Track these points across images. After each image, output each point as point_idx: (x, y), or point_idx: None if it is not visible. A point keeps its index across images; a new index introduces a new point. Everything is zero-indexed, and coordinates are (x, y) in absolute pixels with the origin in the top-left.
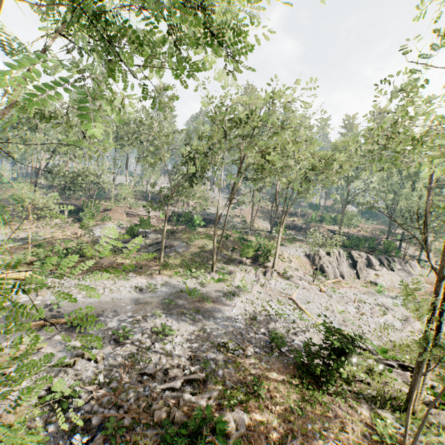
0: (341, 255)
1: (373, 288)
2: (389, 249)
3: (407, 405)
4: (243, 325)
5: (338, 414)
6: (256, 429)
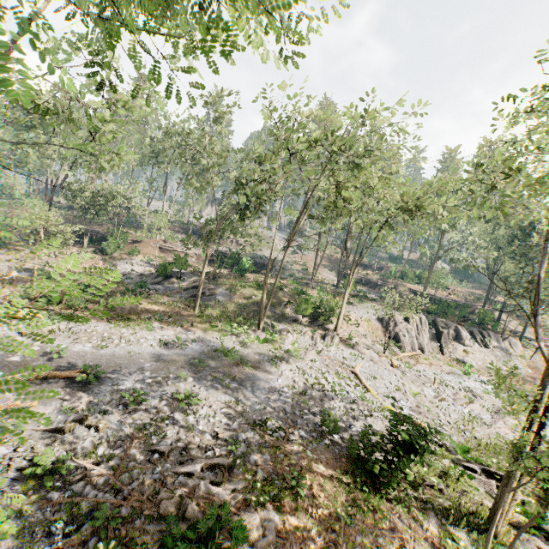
0: (423, 323)
1: (459, 367)
2: (484, 320)
3: (488, 523)
4: (289, 400)
5: (397, 527)
6: (288, 536)
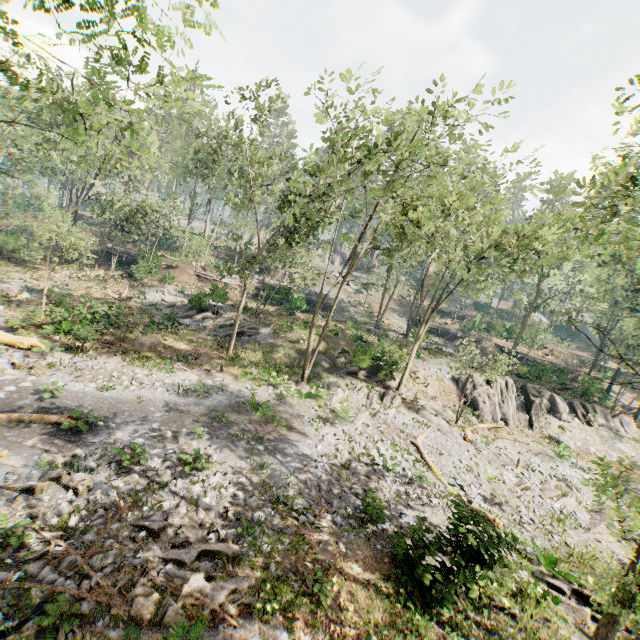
0: (510, 388)
1: (551, 447)
2: (589, 390)
3: None
4: (327, 473)
5: None
6: None
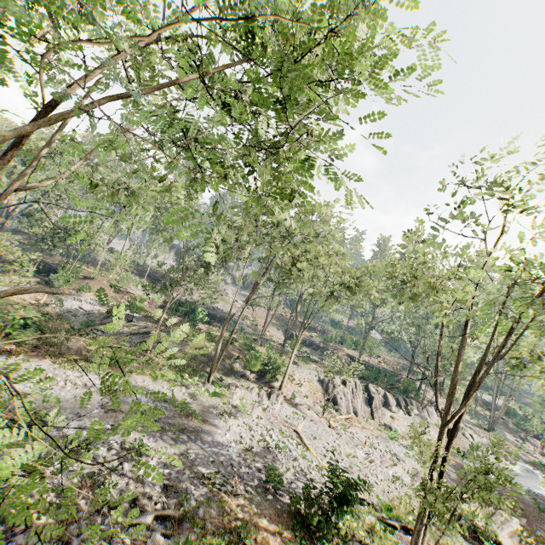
0: (358, 387)
1: (386, 432)
2: (408, 389)
3: None
4: (236, 455)
5: None
6: None
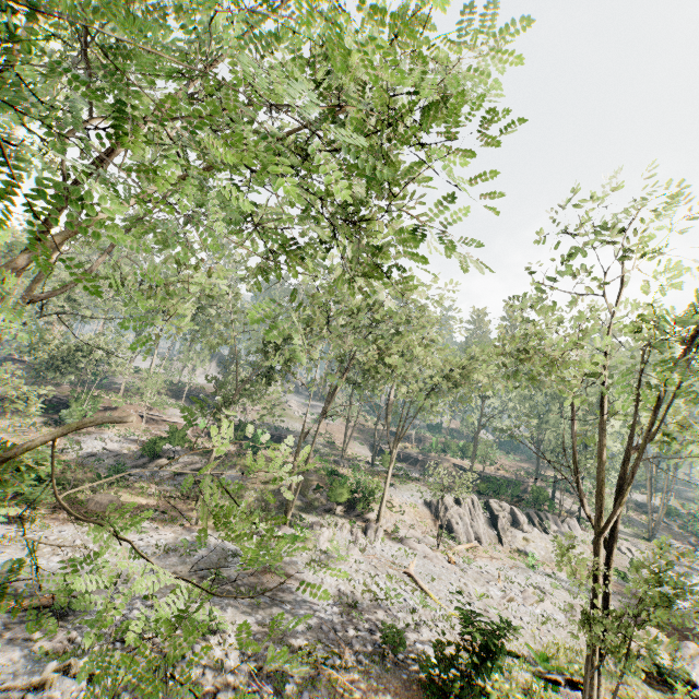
0: (476, 505)
1: (522, 560)
2: (539, 499)
3: None
4: (337, 615)
5: None
6: None
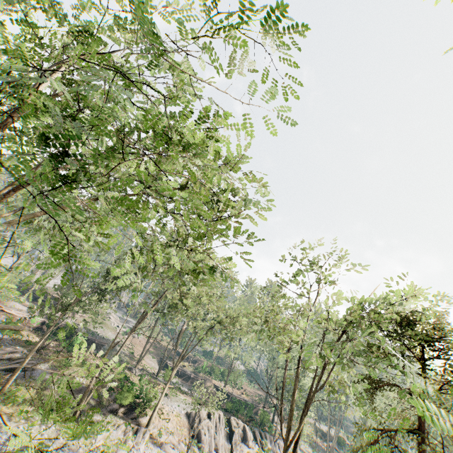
0: (221, 420)
1: None
2: (263, 420)
3: None
4: None
5: None
6: None
